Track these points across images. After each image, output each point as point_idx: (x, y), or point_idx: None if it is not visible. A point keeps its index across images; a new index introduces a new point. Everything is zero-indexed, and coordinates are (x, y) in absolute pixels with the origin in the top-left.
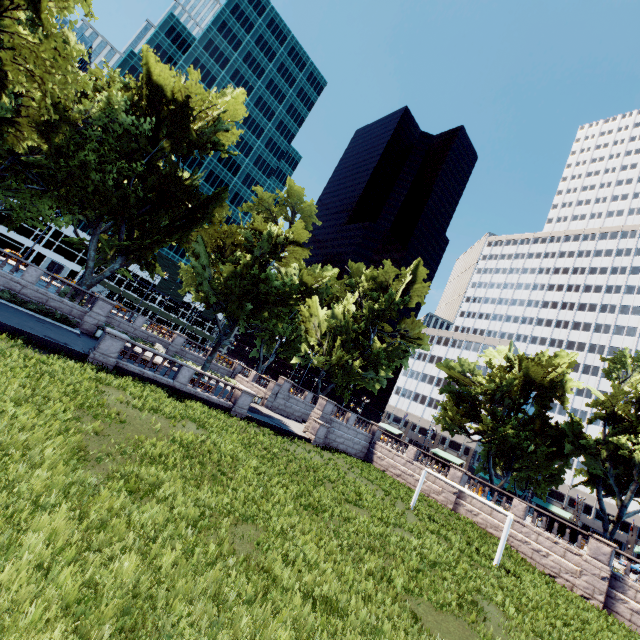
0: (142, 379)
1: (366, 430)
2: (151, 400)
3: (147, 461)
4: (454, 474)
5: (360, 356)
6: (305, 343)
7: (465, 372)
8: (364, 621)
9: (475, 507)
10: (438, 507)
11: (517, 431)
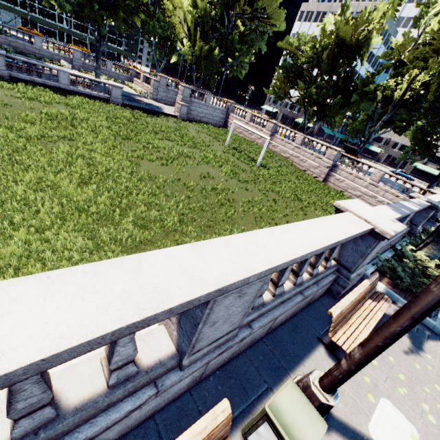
0: (34, 84)
1: (222, 107)
2: (30, 94)
3: (24, 122)
4: (269, 126)
5: (220, 45)
6: (178, 41)
7: (301, 45)
8: (99, 162)
9: (277, 143)
10: (253, 146)
11: (320, 90)
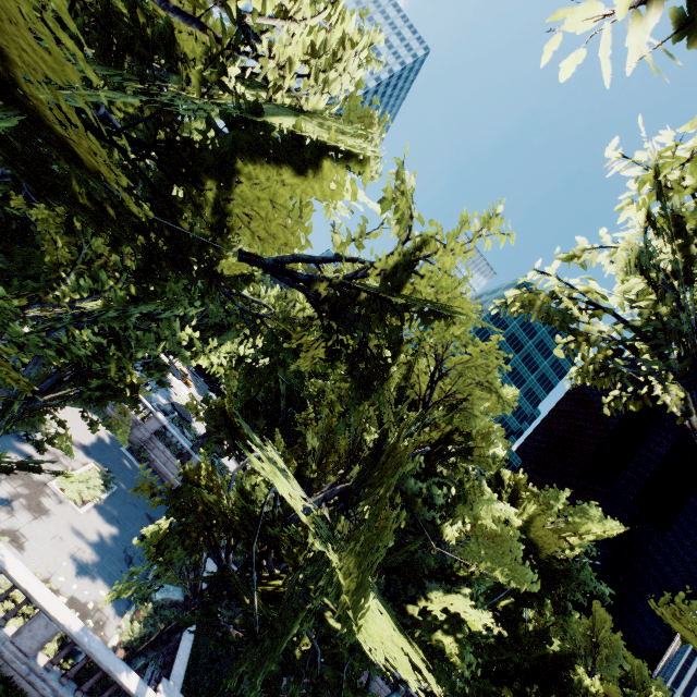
0: None
1: None
2: None
3: None
4: None
5: None
6: None
7: None
8: None
9: None
10: None
11: None
